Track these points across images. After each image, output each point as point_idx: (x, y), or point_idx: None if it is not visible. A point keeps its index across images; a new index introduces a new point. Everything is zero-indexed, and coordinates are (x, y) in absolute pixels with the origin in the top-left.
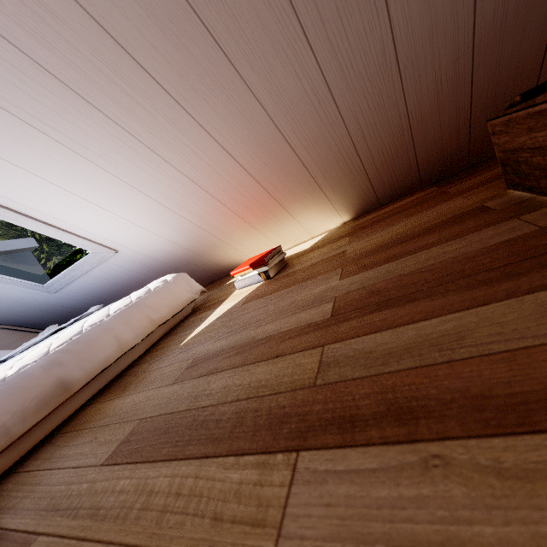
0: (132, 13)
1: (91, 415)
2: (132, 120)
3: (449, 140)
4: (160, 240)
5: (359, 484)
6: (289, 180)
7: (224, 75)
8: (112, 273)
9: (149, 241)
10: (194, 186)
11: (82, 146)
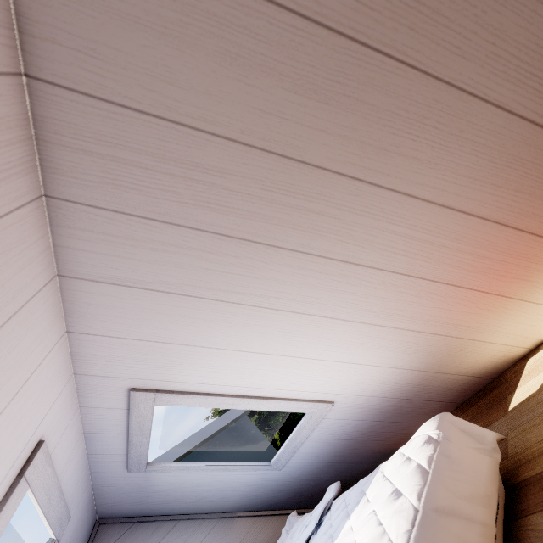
0: (290, 108)
1: None
2: (317, 238)
3: None
4: (379, 371)
5: None
6: None
7: (420, 101)
8: (332, 430)
9: (367, 376)
10: (409, 281)
11: (273, 298)
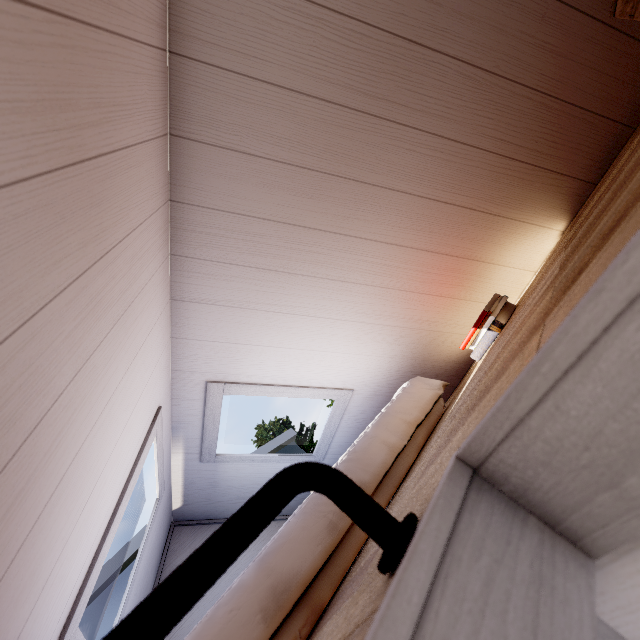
0: (295, 203)
1: (393, 502)
2: (319, 268)
3: (614, 66)
4: (381, 361)
5: (586, 276)
6: (462, 231)
7: (360, 193)
8: (358, 418)
9: (373, 366)
10: (383, 291)
11: (298, 307)
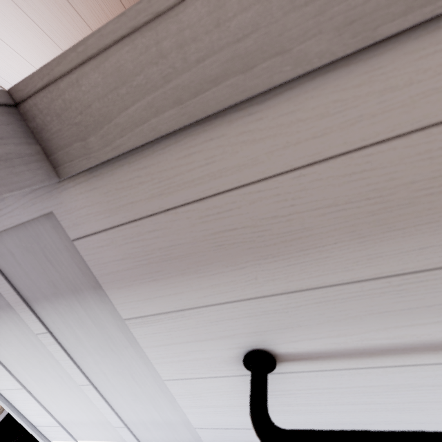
0: None
1: None
2: None
3: None
4: None
5: None
6: None
7: None
8: None
9: None
10: None
11: None
